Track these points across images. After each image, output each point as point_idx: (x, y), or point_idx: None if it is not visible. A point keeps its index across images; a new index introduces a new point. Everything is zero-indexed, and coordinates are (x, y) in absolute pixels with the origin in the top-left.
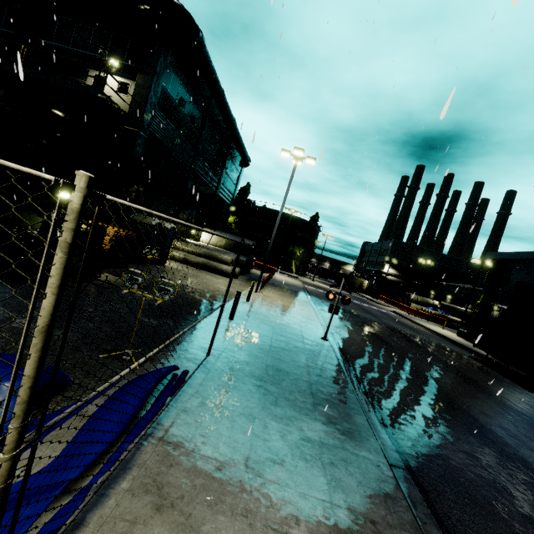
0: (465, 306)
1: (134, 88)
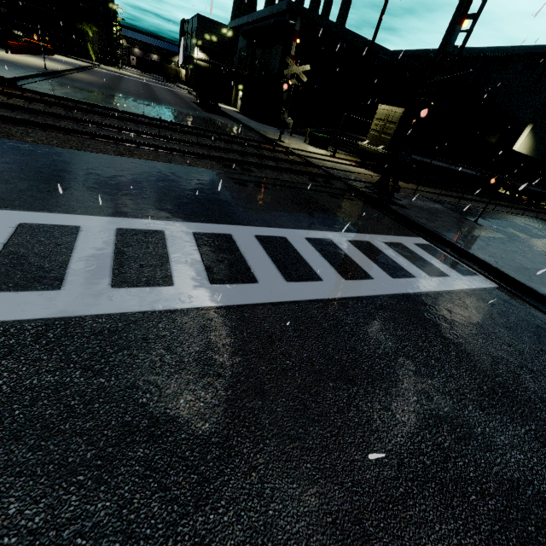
0: None
1: None
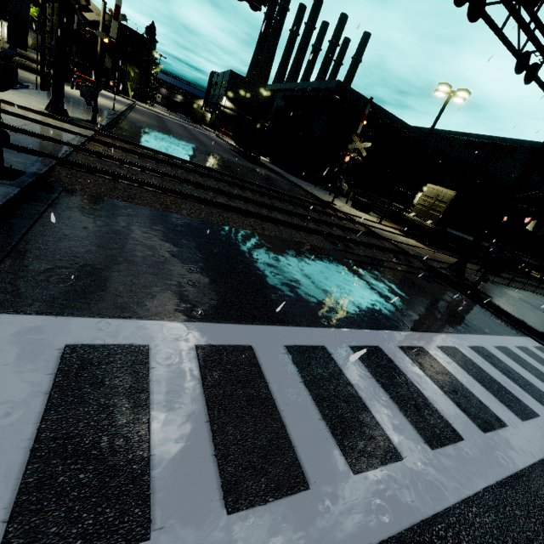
0: None
1: None
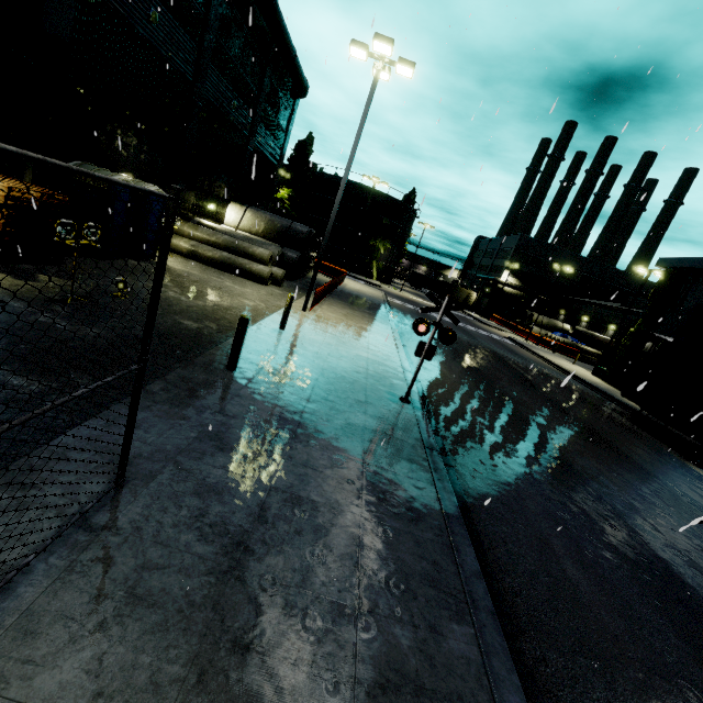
0: (605, 333)
1: None
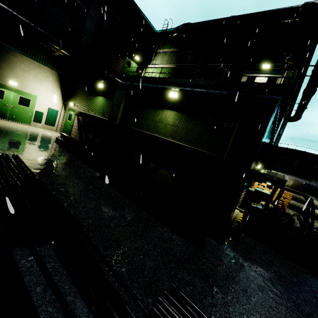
0: None
1: (283, 79)
